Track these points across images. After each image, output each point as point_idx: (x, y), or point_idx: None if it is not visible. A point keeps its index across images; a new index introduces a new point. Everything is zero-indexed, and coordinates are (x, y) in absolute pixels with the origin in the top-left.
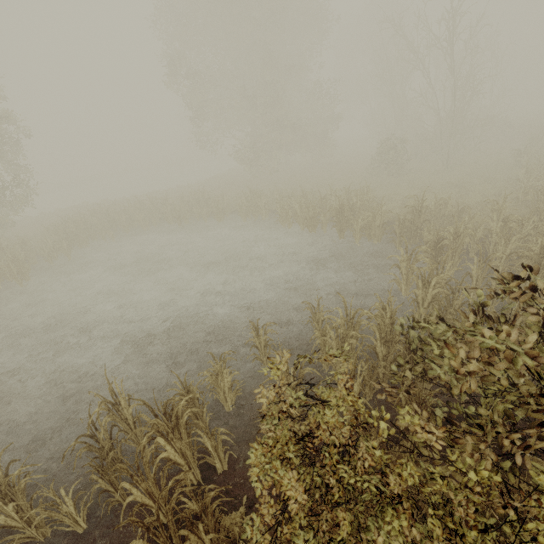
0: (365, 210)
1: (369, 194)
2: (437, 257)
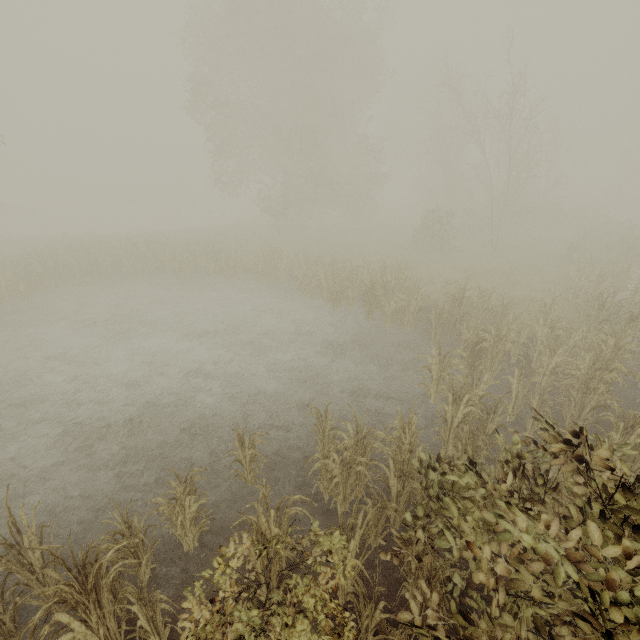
0: (400, 290)
1: (406, 272)
2: (475, 359)
